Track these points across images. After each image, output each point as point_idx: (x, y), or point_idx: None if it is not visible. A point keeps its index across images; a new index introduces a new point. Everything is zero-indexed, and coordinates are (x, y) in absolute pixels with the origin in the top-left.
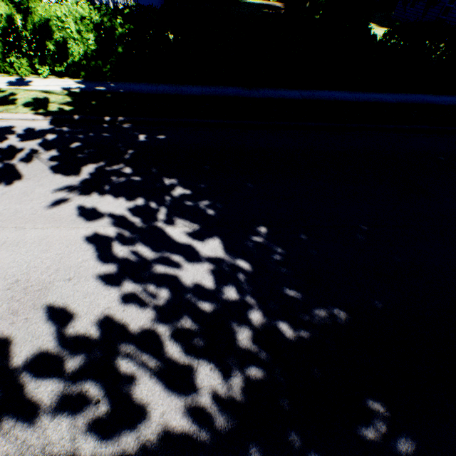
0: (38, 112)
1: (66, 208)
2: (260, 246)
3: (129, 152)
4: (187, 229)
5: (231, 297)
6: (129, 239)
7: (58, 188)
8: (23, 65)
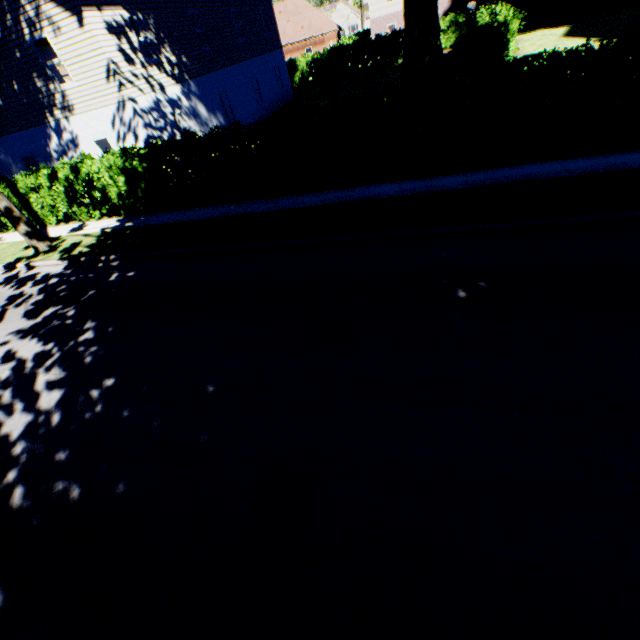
0: (63, 258)
1: (1, 350)
2: (89, 401)
3: (90, 293)
4: (53, 377)
5: (16, 451)
6: (8, 383)
7: (13, 331)
8: (83, 213)
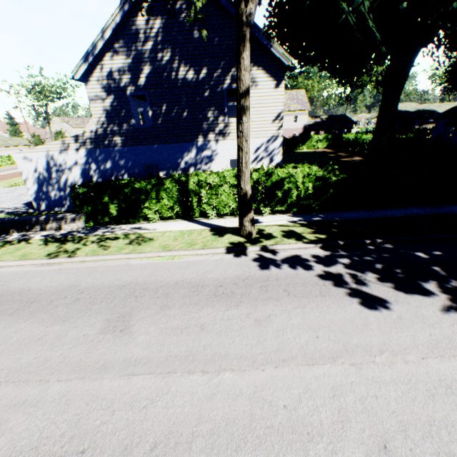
0: (305, 241)
1: None
2: None
3: (436, 269)
4: None
5: None
6: None
7: (438, 308)
8: None
